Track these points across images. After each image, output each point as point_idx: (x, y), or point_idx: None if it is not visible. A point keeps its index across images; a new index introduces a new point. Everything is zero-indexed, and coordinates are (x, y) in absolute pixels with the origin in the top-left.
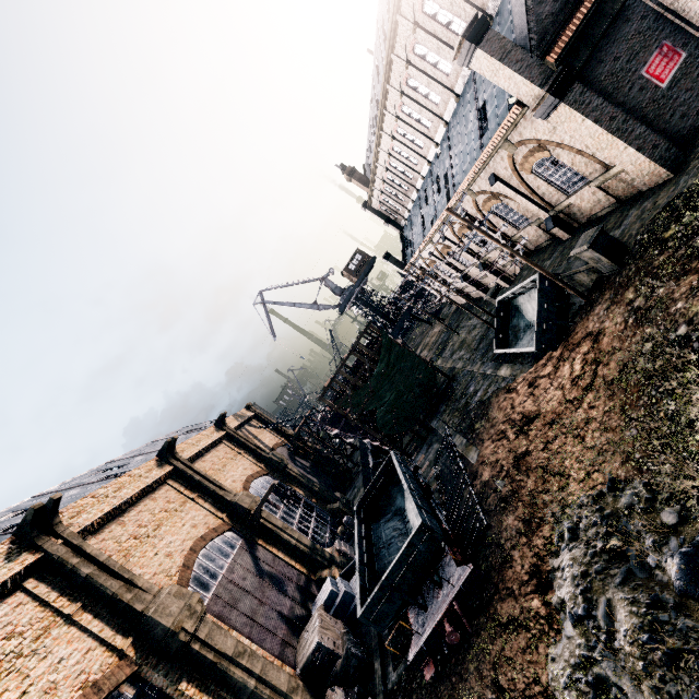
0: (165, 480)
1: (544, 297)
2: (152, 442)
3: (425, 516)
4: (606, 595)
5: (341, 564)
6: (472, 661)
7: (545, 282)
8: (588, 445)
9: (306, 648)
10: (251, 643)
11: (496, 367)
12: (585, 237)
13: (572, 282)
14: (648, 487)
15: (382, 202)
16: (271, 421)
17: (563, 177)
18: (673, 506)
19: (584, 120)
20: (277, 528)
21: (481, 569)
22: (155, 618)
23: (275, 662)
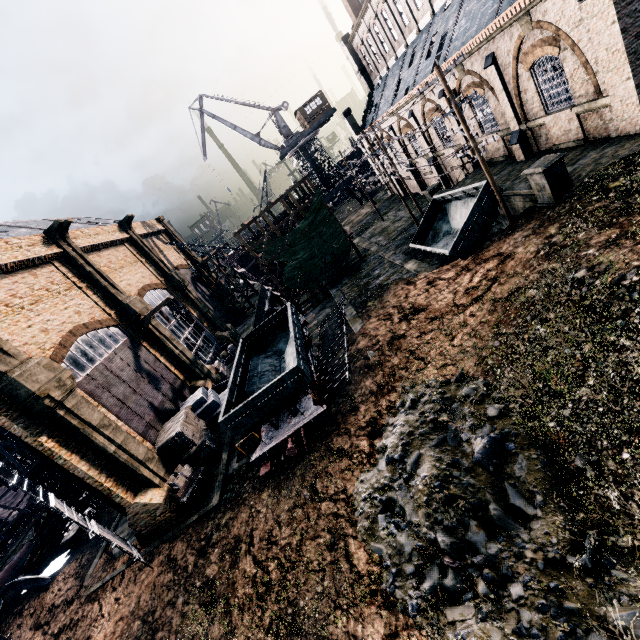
0: (51, 260)
1: (479, 207)
2: (43, 220)
3: (301, 361)
4: (420, 451)
5: (216, 379)
6: (300, 469)
7: (487, 192)
8: (455, 343)
9: (168, 433)
10: (118, 420)
11: (405, 260)
12: (545, 160)
13: (507, 203)
14: (489, 387)
15: (365, 44)
16: (181, 241)
17: (554, 89)
18: (499, 404)
19: (614, 23)
20: (165, 337)
21: (331, 411)
22: (19, 381)
23: (138, 438)
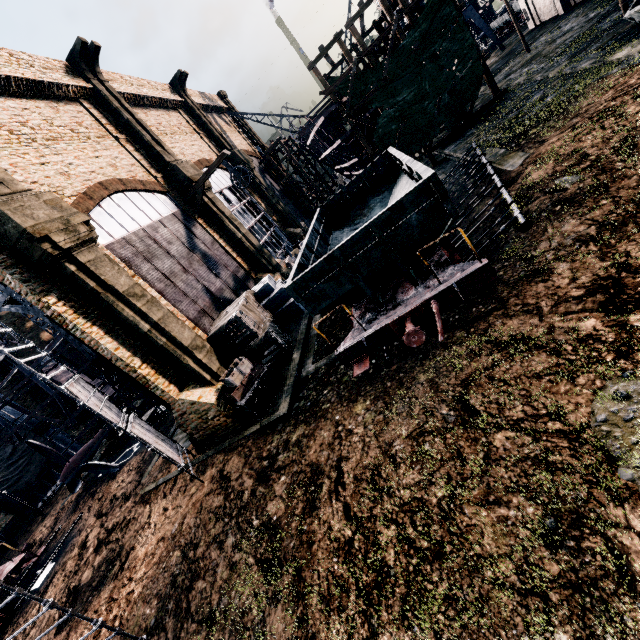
0: (77, 96)
1: None
2: None
3: None
4: None
5: (286, 274)
6: (425, 372)
7: None
8: None
9: (222, 319)
10: (161, 298)
11: (607, 53)
12: None
13: None
14: None
15: None
16: (246, 124)
17: None
18: None
19: None
20: (223, 215)
21: None
22: (2, 210)
23: (187, 323)
